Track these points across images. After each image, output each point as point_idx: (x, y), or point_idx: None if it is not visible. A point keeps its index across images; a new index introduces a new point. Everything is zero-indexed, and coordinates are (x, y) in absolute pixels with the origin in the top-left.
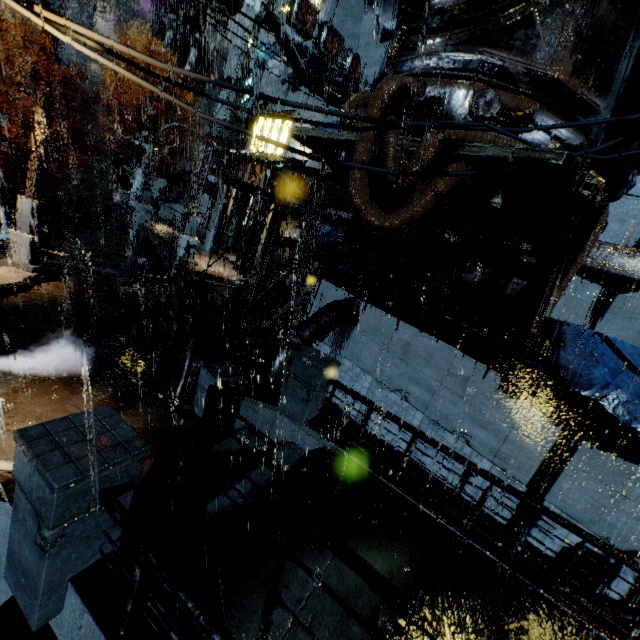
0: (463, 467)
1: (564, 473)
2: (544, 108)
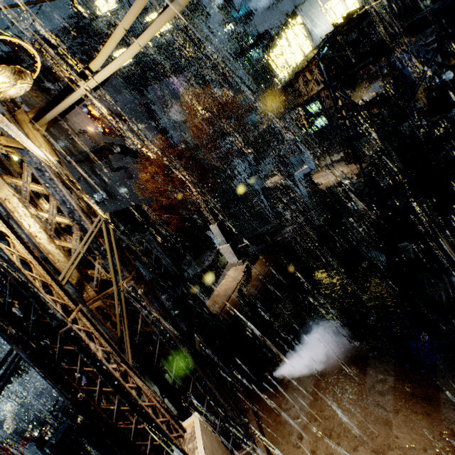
0: None
1: None
2: None
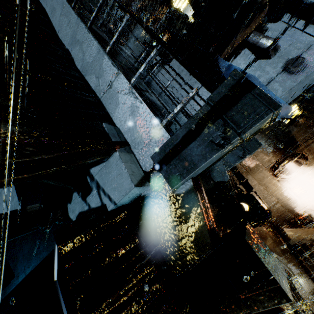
0: None
1: None
2: None
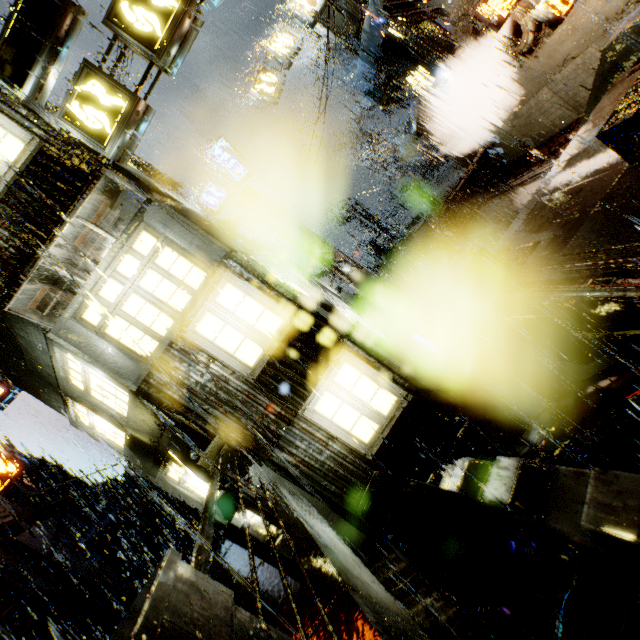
0: None
1: None
2: None
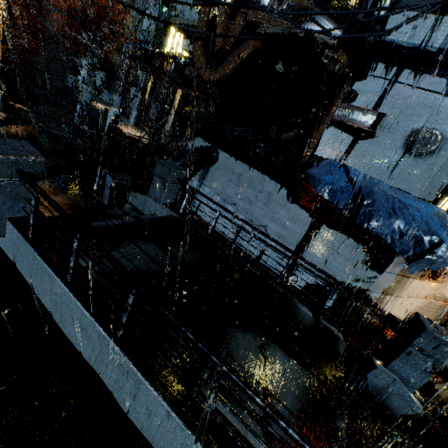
0: (262, 245)
1: (312, 244)
2: (315, 6)
